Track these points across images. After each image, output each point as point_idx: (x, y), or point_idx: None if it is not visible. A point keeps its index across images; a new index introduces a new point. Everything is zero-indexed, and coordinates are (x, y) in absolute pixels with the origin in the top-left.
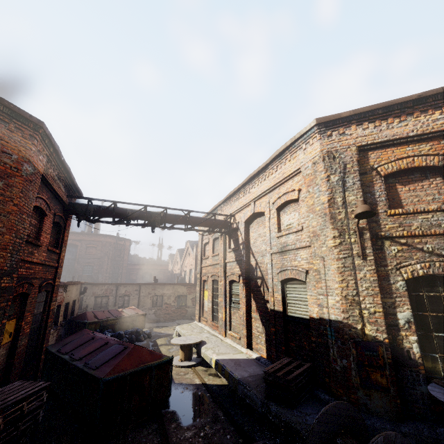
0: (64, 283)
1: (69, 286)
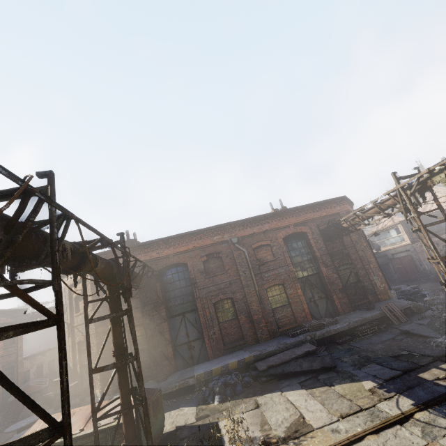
0: (40, 352)
1: (48, 352)
